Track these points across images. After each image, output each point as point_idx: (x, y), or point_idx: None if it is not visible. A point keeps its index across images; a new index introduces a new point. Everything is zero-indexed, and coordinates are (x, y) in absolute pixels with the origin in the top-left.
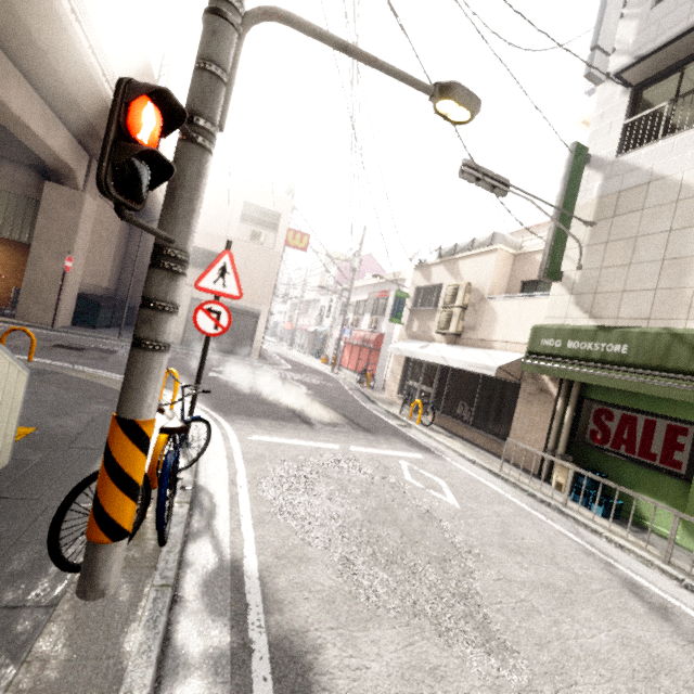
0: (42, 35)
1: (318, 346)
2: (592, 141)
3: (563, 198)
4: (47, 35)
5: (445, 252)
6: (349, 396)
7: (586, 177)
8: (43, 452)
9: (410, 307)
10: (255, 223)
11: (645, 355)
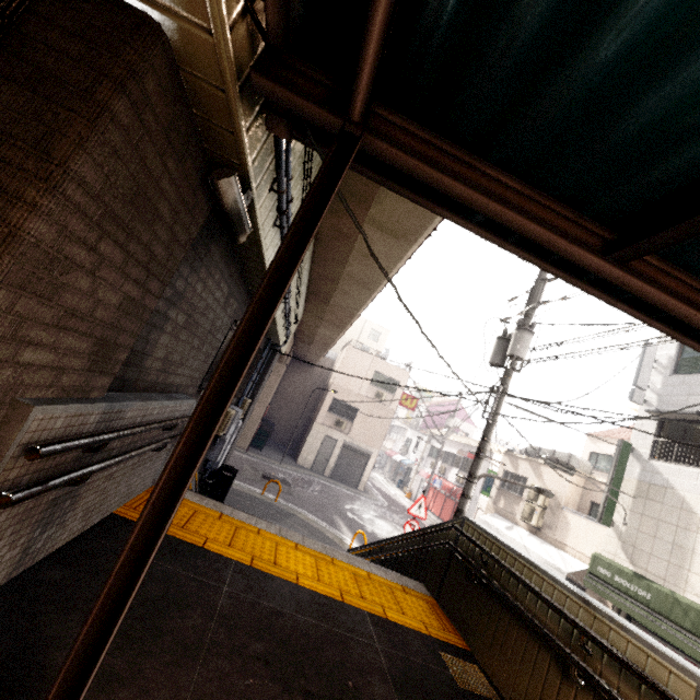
0: (323, 332)
1: (400, 475)
2: (635, 439)
3: (613, 474)
4: (326, 332)
5: (530, 449)
6: None
7: (630, 461)
8: None
9: (498, 485)
10: (380, 386)
11: (659, 605)
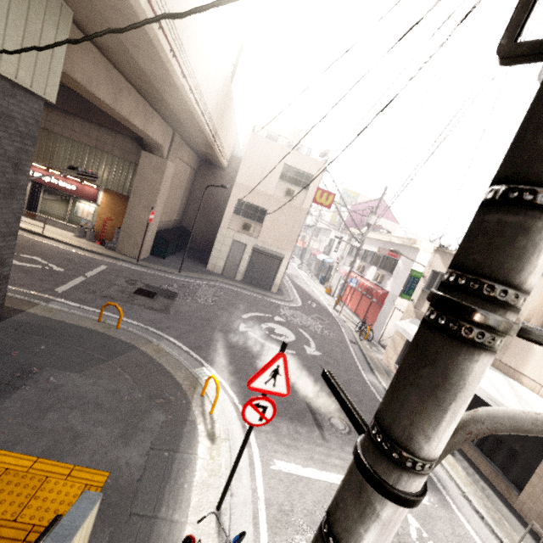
0: (147, 66)
1: (323, 272)
2: None
3: None
4: (150, 66)
5: None
6: (350, 357)
7: None
8: (110, 529)
9: (423, 287)
10: (290, 182)
11: None
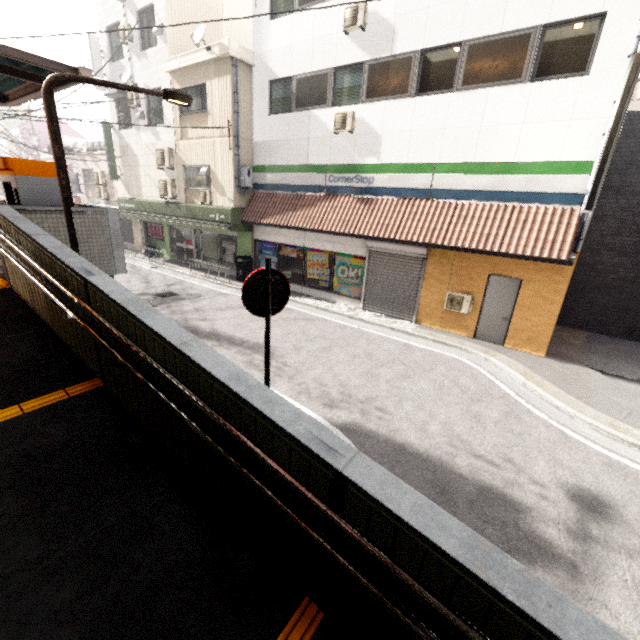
0: None
1: None
2: (112, 118)
3: (106, 147)
4: None
5: (89, 146)
6: None
7: (114, 135)
8: None
9: (83, 182)
10: None
11: (137, 208)
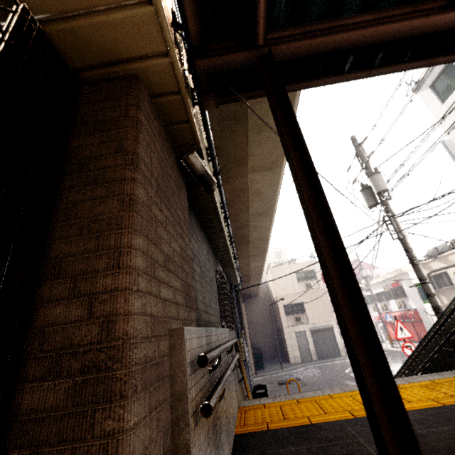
0: (253, 265)
1: None
2: None
3: None
4: (255, 264)
5: (430, 252)
6: None
7: None
8: None
9: None
10: (304, 280)
11: None
